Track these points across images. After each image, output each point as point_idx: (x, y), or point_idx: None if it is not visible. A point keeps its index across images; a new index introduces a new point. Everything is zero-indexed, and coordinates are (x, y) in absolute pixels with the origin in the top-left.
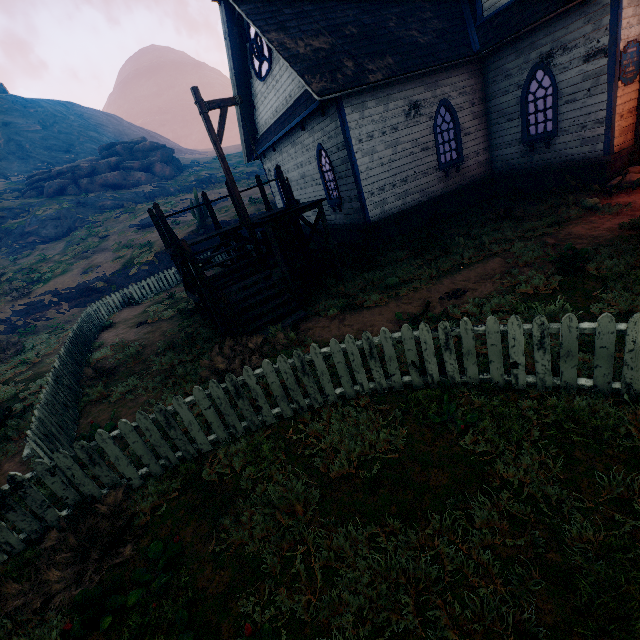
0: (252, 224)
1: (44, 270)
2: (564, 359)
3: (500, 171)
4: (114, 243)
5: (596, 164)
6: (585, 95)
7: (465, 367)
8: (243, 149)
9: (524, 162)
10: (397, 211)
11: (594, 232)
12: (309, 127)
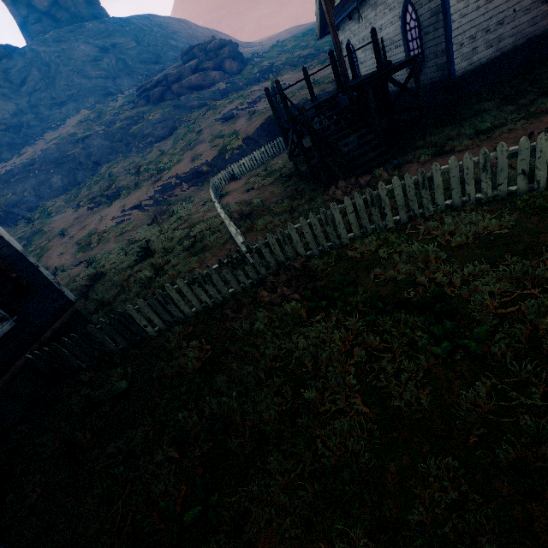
0: (352, 88)
1: (165, 161)
2: None
3: None
4: (208, 135)
5: None
6: None
7: None
8: (317, 25)
9: None
10: (486, 61)
11: None
12: None
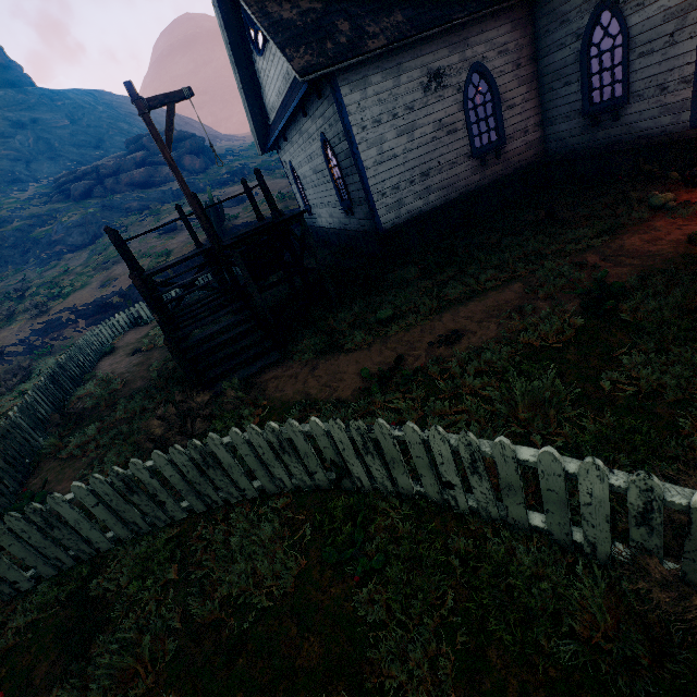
0: (220, 246)
1: (65, 284)
2: (506, 492)
3: (556, 153)
4: (133, 252)
5: (680, 141)
6: (666, 43)
7: (394, 476)
8: (255, 139)
9: (586, 140)
10: (417, 214)
11: (653, 247)
12: (310, 112)
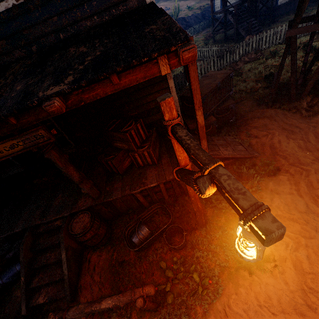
0: (250, 0)
1: None
2: None
3: None
4: None
5: None
6: None
7: None
8: None
9: None
10: (288, 1)
11: None
12: None
